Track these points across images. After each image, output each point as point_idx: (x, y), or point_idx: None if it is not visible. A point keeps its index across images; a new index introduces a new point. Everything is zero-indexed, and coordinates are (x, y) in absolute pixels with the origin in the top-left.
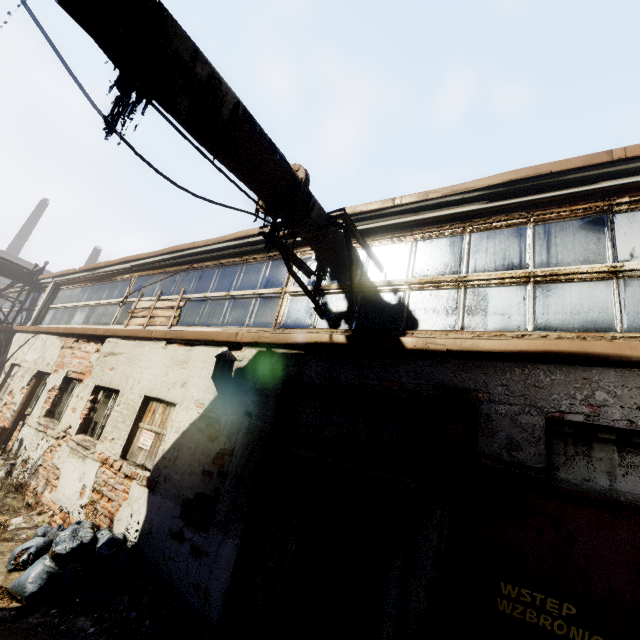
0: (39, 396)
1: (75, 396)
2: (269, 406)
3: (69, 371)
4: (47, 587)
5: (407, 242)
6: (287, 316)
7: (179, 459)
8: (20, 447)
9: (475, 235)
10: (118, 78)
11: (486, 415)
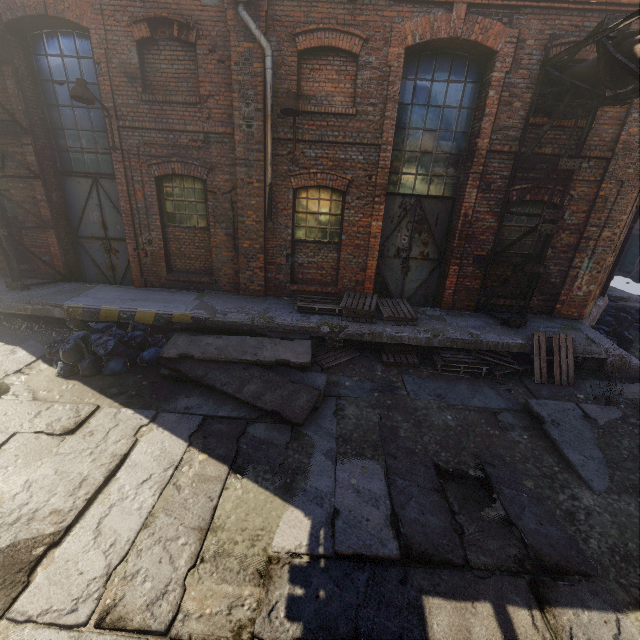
0: None
1: None
2: None
3: None
4: None
5: None
6: None
7: None
8: None
9: None
10: None
11: None
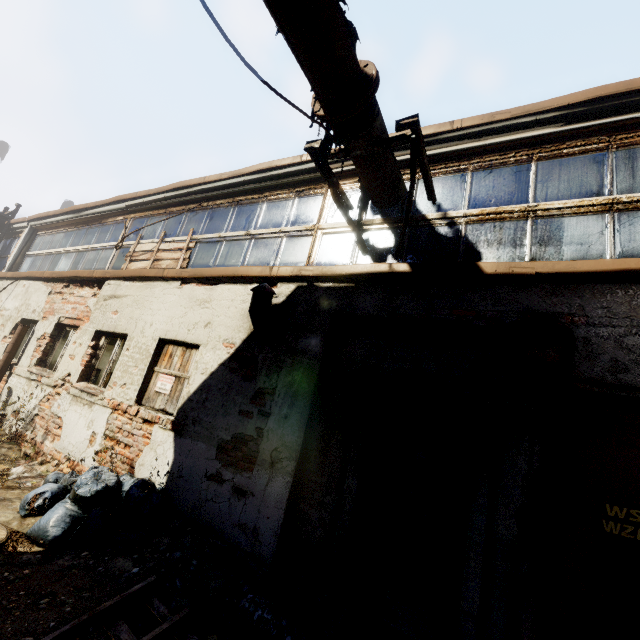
0: (26, 344)
1: (72, 342)
2: (316, 342)
3: (61, 317)
4: (71, 531)
5: (463, 172)
6: (322, 254)
7: (209, 401)
8: (9, 397)
9: (545, 162)
10: None
11: (584, 339)
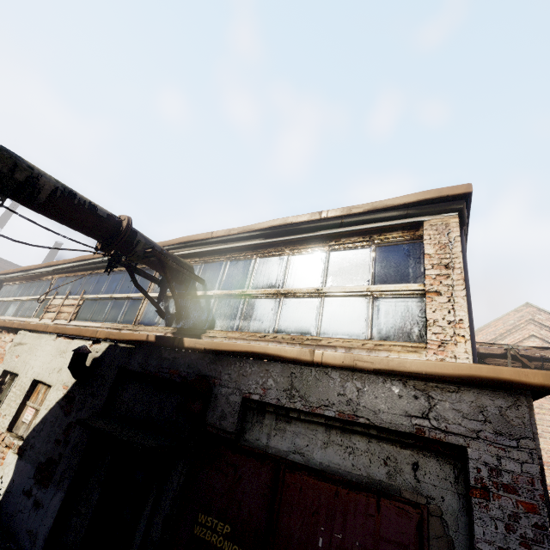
0: None
1: None
2: (106, 388)
3: None
4: None
5: (221, 263)
6: (143, 315)
7: (43, 431)
8: None
9: (257, 261)
10: None
11: (215, 395)
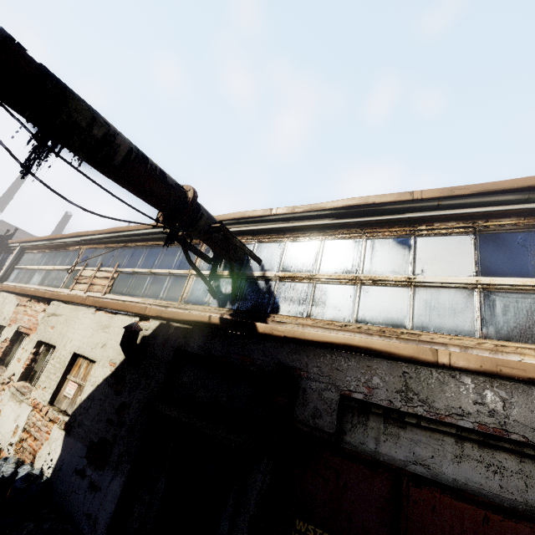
0: None
1: (21, 348)
2: (161, 369)
3: (20, 326)
4: None
5: (280, 243)
6: (190, 294)
7: (91, 408)
8: None
9: (326, 243)
10: (36, 133)
11: (303, 389)
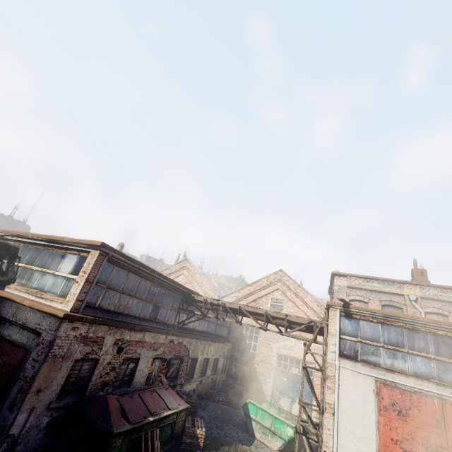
0: None
1: None
2: None
3: None
4: None
5: (31, 249)
6: None
7: None
8: None
9: (43, 252)
10: None
11: None
